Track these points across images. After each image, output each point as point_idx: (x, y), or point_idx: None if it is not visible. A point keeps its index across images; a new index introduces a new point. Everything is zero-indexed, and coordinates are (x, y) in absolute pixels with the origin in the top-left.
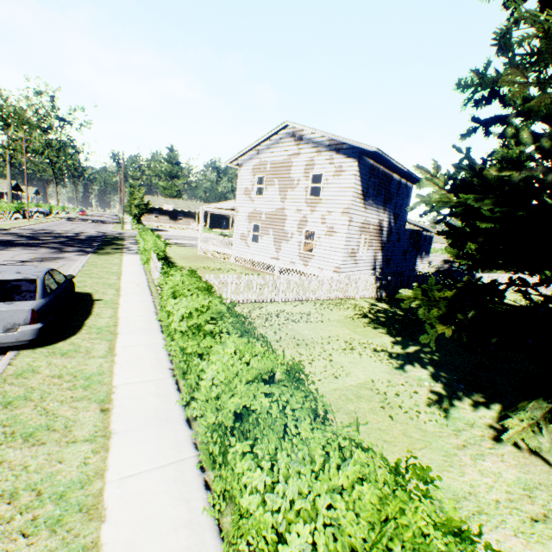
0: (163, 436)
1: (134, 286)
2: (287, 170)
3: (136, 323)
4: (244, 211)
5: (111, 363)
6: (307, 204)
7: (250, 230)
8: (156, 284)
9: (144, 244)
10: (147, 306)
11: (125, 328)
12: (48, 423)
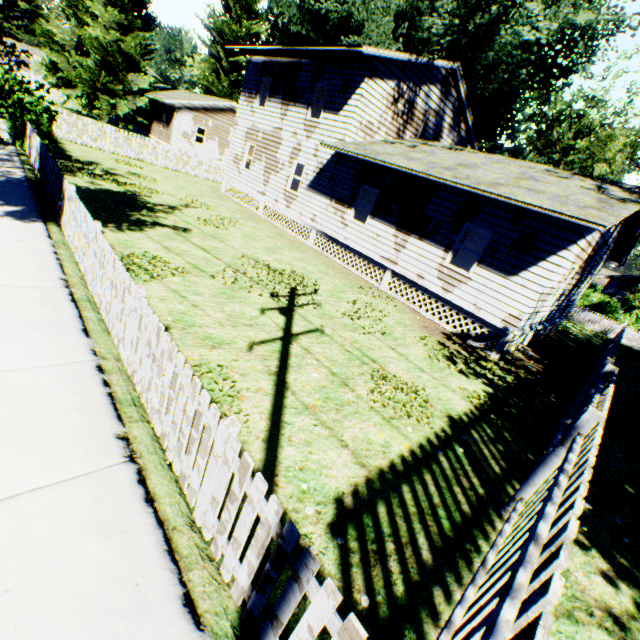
0: None
1: None
2: None
3: None
4: None
5: None
6: None
7: None
8: None
9: None
10: None
11: None
12: None
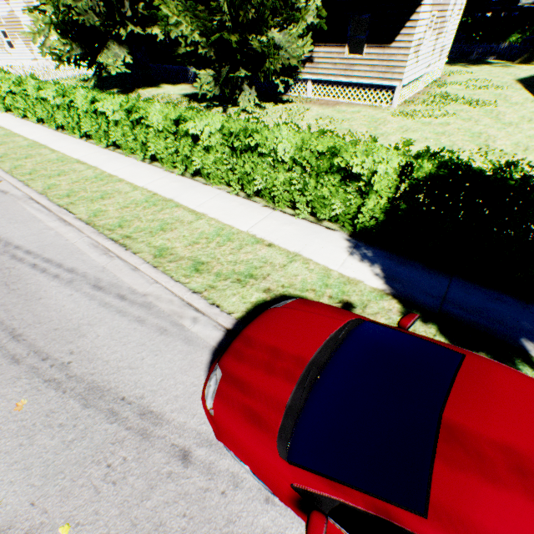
0: None
1: None
2: None
3: None
4: None
5: None
6: (27, 5)
7: (2, 38)
8: None
9: None
10: None
11: None
12: None
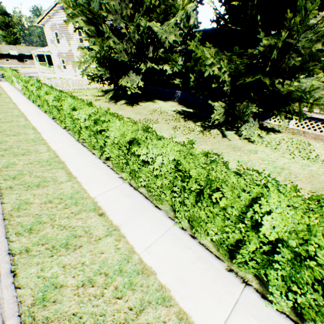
0: (29, 105)
1: (11, 90)
2: (67, 29)
3: (16, 96)
4: (55, 53)
5: (13, 101)
6: None
7: (61, 63)
8: (20, 89)
9: (7, 74)
10: (19, 93)
11: (13, 97)
12: (3, 105)
